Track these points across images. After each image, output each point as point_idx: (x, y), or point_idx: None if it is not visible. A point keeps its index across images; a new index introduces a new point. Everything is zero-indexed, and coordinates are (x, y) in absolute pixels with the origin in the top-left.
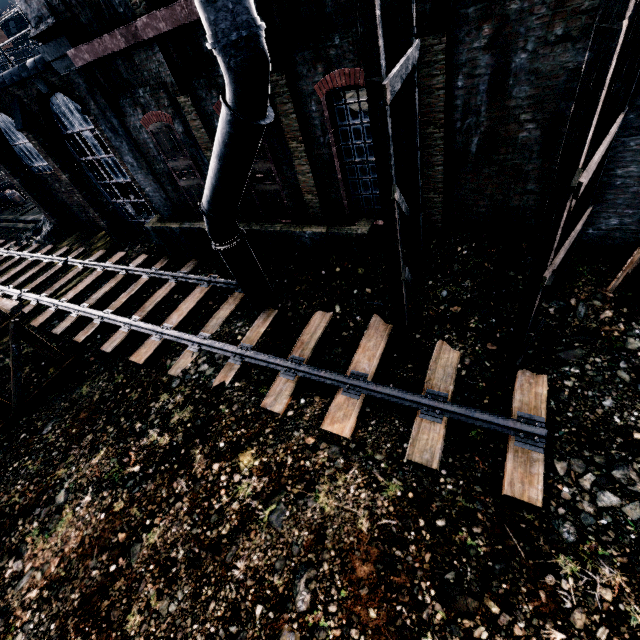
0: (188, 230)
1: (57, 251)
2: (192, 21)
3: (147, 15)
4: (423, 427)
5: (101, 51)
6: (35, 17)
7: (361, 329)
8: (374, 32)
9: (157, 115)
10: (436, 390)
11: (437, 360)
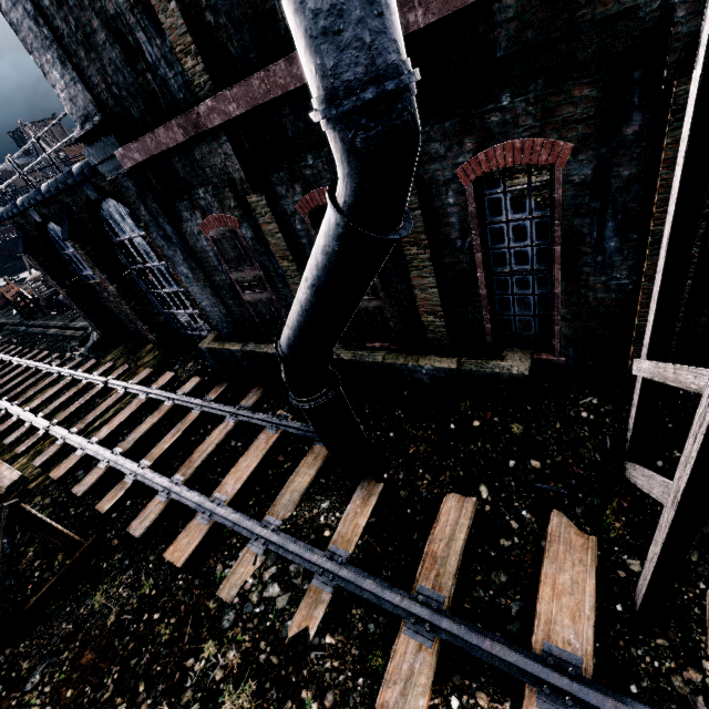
0: (252, 354)
1: (100, 367)
2: (274, 97)
3: (213, 97)
4: None
5: (154, 147)
6: (81, 116)
7: (534, 537)
8: None
9: (220, 219)
10: None
11: None
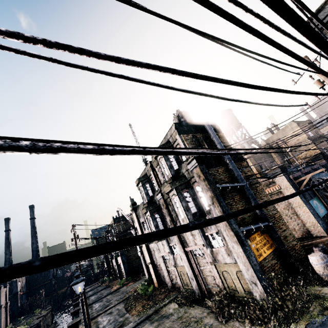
0: None
1: None
2: None
3: None
4: None
5: None
6: None
7: None
8: None
9: None
10: None
11: None
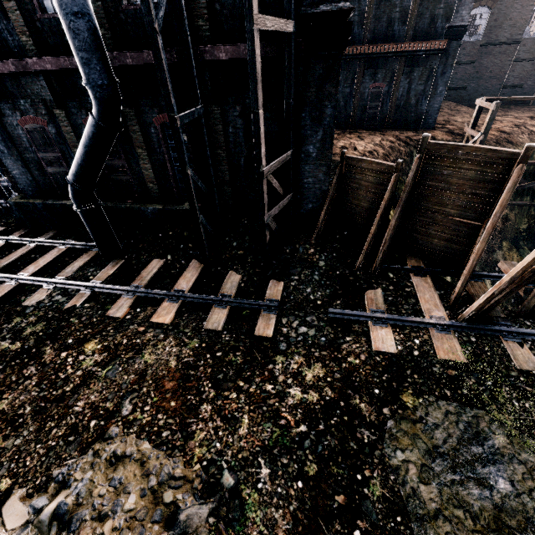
0: (51, 205)
1: None
2: (72, 69)
3: (37, 58)
4: (216, 312)
5: None
6: None
7: (184, 268)
8: (169, 95)
9: (34, 119)
10: (226, 293)
11: (228, 279)
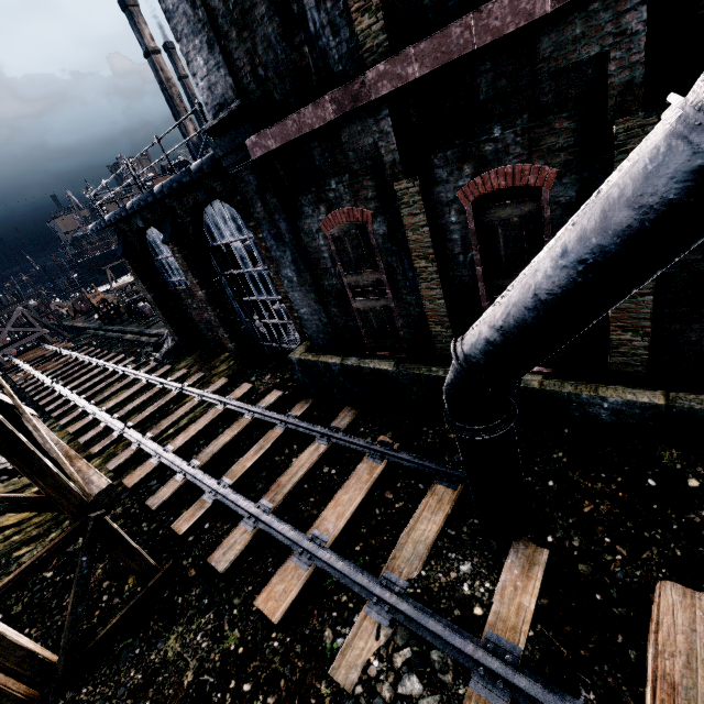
0: (354, 369)
1: (173, 373)
2: (478, 47)
3: (388, 58)
4: None
5: (293, 131)
6: (215, 105)
7: None
8: None
9: (349, 213)
10: None
11: None
